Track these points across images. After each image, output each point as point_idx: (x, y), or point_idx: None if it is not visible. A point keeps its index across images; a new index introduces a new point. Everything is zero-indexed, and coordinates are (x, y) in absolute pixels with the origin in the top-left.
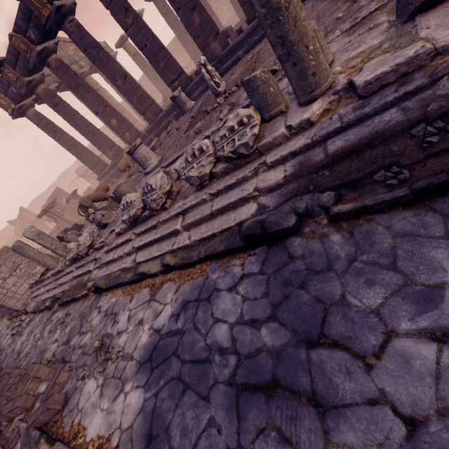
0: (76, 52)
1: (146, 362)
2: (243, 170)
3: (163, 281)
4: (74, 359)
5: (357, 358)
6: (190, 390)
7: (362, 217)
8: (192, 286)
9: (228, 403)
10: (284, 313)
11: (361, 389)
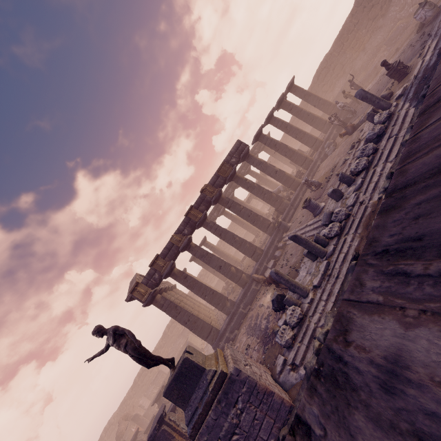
0: None
1: None
2: (394, 117)
3: None
4: None
5: None
6: None
7: None
8: None
9: None
10: None
11: None
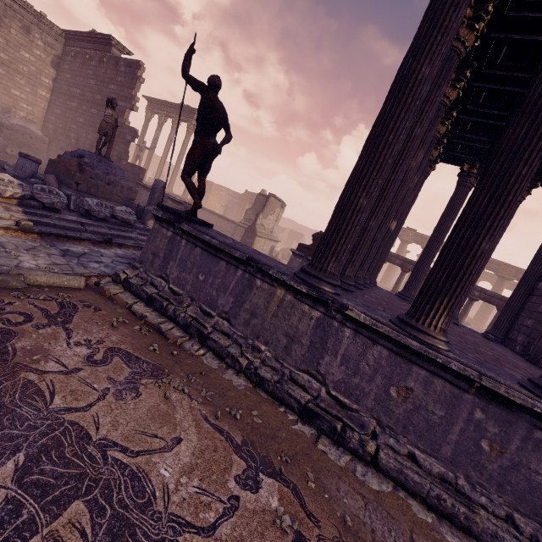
0: None
1: None
2: None
3: None
4: None
5: None
6: None
7: None
8: None
9: None
10: None
11: None
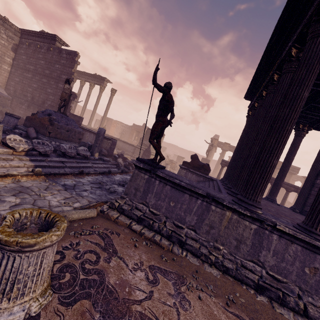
0: None
1: None
2: None
3: None
4: None
5: None
6: None
7: None
8: None
9: None
10: None
11: None
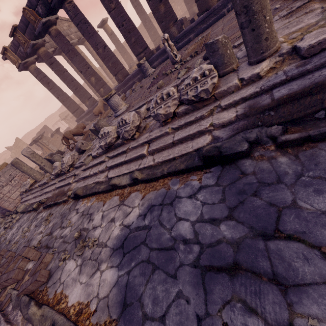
0: (69, 28)
1: (119, 249)
2: (201, 111)
3: (131, 191)
4: (56, 246)
5: (312, 248)
6: (159, 270)
7: (305, 144)
8: (156, 195)
9: (194, 280)
10: (240, 214)
11: (320, 271)
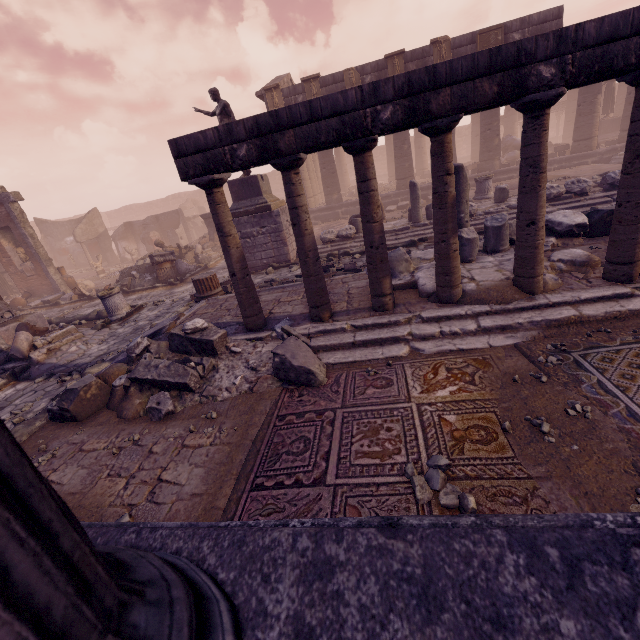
0: None
1: None
2: None
3: None
4: None
5: None
6: None
7: None
8: None
9: None
10: None
11: None
